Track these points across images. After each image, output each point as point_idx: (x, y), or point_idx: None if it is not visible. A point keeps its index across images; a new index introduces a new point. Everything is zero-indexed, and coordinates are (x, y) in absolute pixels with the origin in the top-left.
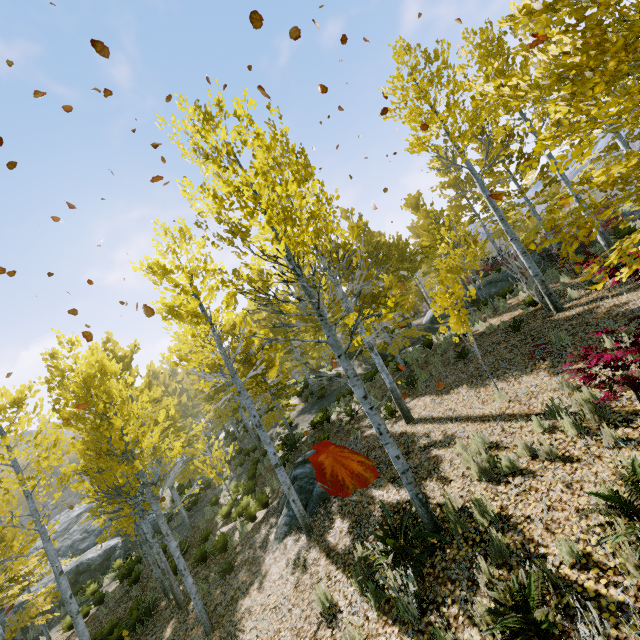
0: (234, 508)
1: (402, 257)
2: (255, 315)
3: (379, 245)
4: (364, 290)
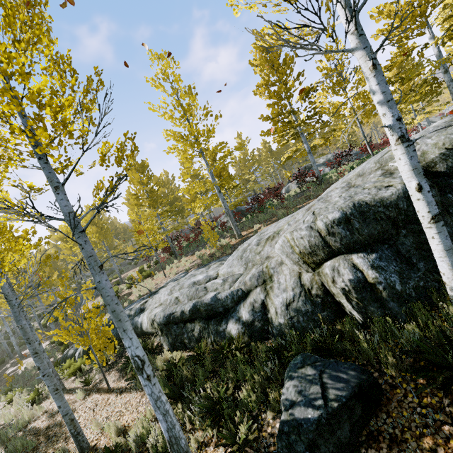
0: (47, 323)
1: (125, 233)
2: (49, 252)
3: (116, 227)
4: (111, 245)
